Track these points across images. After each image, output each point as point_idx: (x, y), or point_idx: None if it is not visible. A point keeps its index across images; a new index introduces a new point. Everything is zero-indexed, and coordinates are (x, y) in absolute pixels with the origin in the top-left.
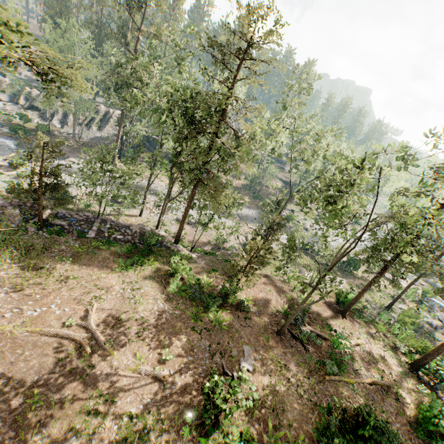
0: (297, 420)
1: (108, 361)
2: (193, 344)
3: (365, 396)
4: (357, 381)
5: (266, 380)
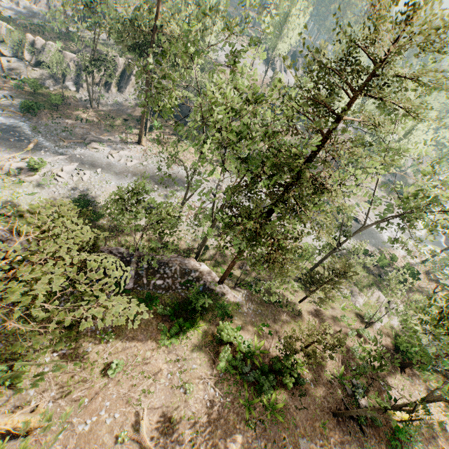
0: None
1: None
2: (248, 446)
3: None
4: None
5: None
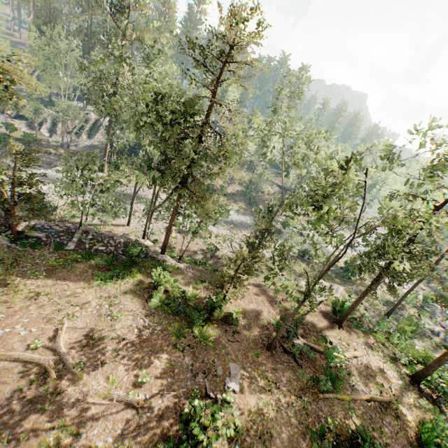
0: (287, 446)
1: (76, 387)
2: (174, 363)
3: (362, 415)
4: (354, 398)
5: (253, 401)
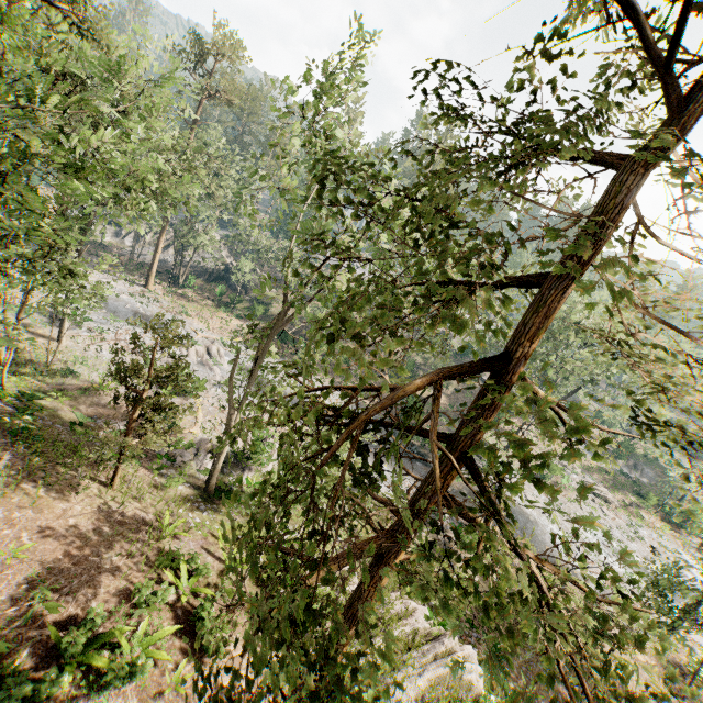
0: None
1: None
2: None
3: None
4: None
5: None
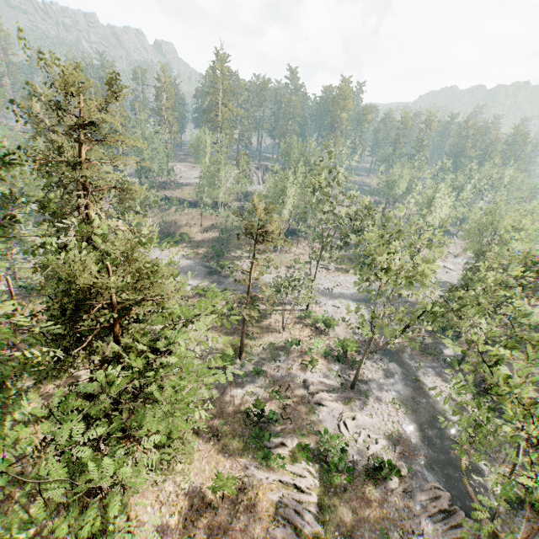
0: None
1: None
2: None
3: None
4: None
5: None
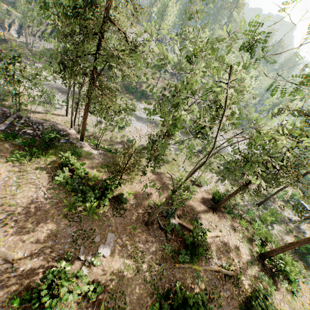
0: (134, 303)
1: None
2: (58, 230)
3: (207, 282)
4: (205, 268)
5: (117, 265)
